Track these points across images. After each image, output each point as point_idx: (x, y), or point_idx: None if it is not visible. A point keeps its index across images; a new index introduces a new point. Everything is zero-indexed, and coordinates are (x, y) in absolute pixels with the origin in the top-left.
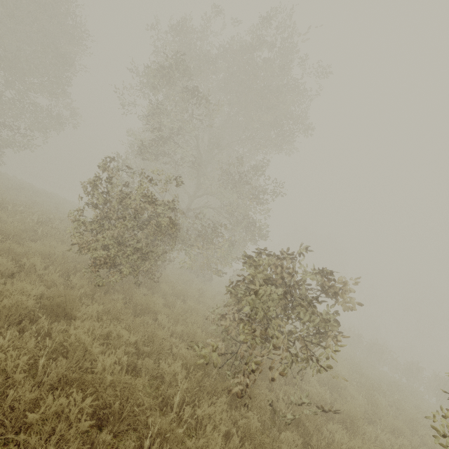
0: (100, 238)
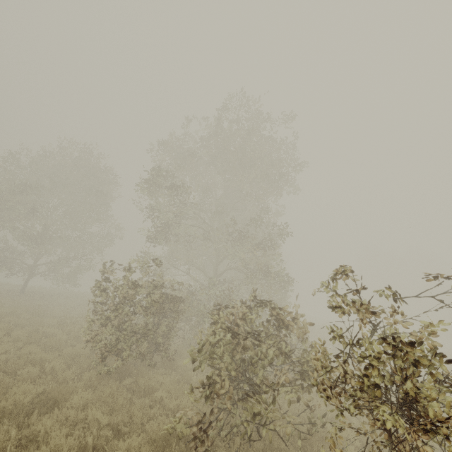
0: (103, 330)
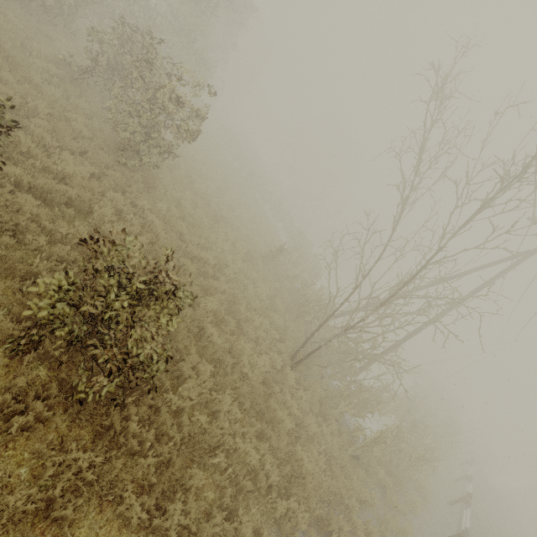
0: None
